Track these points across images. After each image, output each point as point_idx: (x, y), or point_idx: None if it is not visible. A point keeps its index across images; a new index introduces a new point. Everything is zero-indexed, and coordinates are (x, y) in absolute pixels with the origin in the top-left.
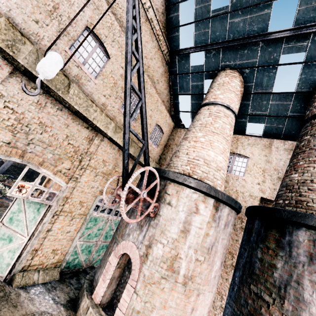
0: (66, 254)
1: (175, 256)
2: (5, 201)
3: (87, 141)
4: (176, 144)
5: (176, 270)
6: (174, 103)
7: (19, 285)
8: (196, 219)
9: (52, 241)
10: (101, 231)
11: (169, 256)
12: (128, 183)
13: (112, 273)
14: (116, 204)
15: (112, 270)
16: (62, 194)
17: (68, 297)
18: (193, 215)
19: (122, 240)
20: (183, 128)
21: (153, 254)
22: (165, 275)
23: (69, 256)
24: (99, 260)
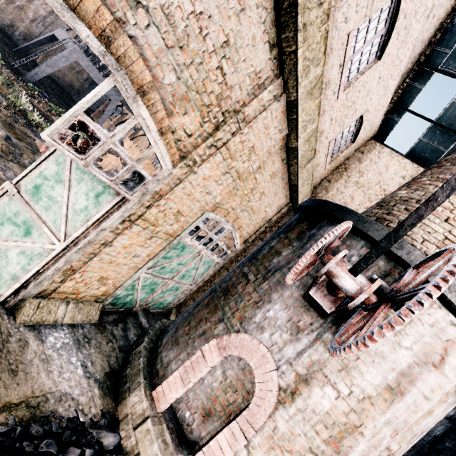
0: (119, 287)
1: (354, 426)
2: (29, 133)
3: (252, 84)
4: (360, 173)
5: (342, 450)
6: (407, 87)
7: (29, 322)
8: (429, 378)
9: (105, 264)
10: (182, 267)
11: (342, 420)
12: (442, 289)
13: (202, 376)
14: (222, 235)
15: (205, 371)
16: (156, 184)
17: (108, 367)
18: (427, 368)
19: (242, 328)
20: (388, 148)
21: (308, 399)
22: (318, 450)
23: (122, 290)
24: (159, 304)
